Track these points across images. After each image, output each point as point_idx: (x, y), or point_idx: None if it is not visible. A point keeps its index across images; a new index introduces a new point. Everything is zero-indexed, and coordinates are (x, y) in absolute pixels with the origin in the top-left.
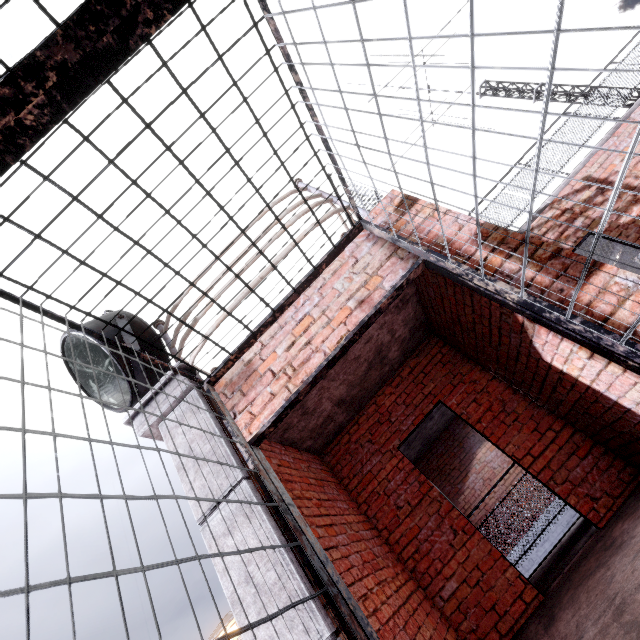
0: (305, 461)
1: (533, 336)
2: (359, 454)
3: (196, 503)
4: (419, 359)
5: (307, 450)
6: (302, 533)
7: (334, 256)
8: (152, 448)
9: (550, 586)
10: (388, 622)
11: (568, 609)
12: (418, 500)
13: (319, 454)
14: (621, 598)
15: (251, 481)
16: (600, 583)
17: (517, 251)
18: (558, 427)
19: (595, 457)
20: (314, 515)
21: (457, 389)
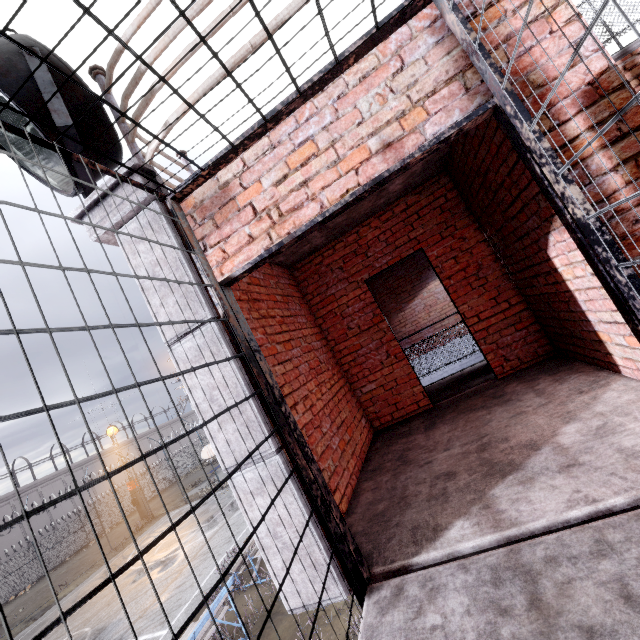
0: (275, 276)
1: (555, 230)
2: (327, 277)
3: (163, 327)
4: (419, 198)
5: (278, 264)
6: (264, 378)
7: (371, 45)
8: (104, 326)
9: (441, 401)
10: (319, 413)
11: (447, 425)
12: (368, 327)
13: (289, 268)
14: (488, 440)
15: (220, 322)
16: (478, 420)
17: (625, 140)
18: (515, 302)
19: (528, 332)
20: (276, 333)
21: (444, 242)
